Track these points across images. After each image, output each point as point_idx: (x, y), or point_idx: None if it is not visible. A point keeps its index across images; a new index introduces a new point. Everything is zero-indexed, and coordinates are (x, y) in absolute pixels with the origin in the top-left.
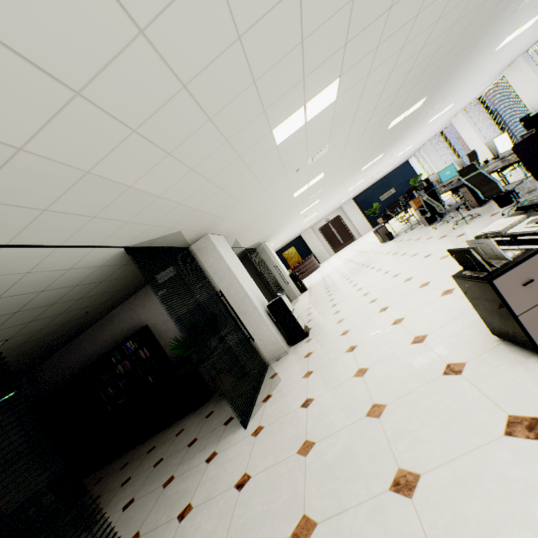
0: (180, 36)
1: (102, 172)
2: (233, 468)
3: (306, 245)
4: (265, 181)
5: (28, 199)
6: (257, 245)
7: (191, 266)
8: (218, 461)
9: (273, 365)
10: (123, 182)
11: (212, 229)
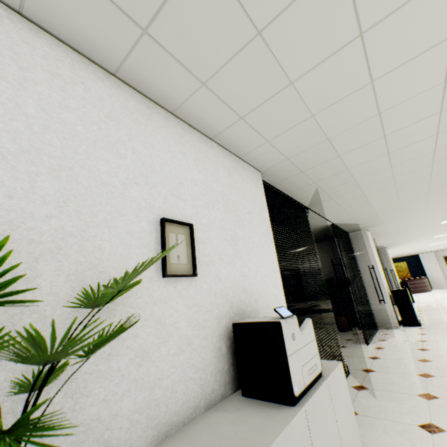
0: (444, 164)
1: (368, 196)
2: (363, 353)
3: (421, 265)
4: (429, 210)
5: (340, 200)
6: (379, 247)
7: (349, 244)
8: (349, 349)
9: (383, 329)
10: (368, 200)
11: (369, 227)
